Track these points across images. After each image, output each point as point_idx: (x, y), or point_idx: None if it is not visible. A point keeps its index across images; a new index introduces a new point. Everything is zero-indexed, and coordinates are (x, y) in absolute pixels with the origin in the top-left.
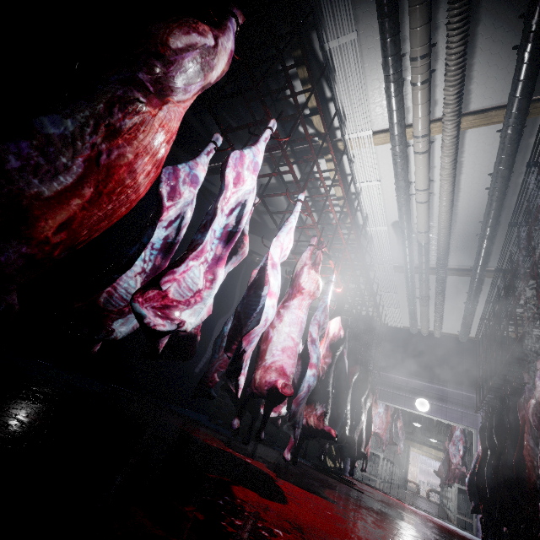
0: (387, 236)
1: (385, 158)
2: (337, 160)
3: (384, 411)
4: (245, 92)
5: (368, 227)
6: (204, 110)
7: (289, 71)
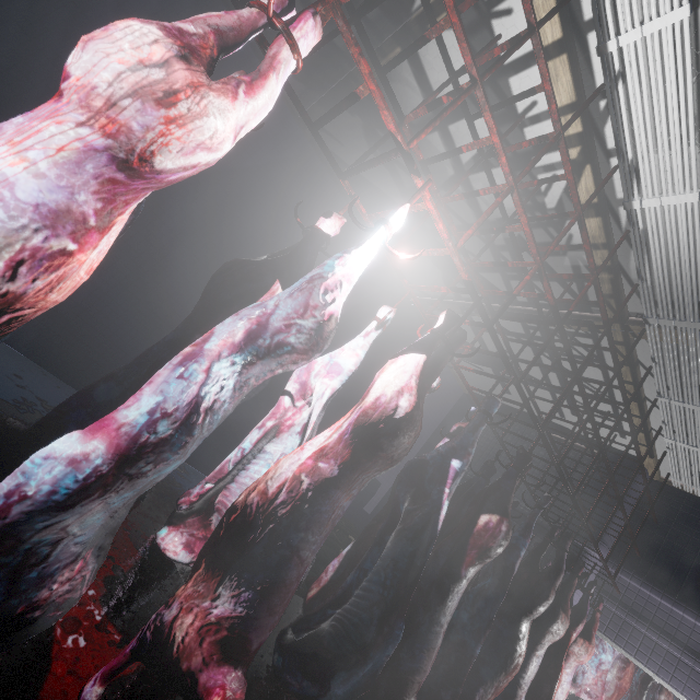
0: (696, 227)
1: None
2: None
3: (617, 662)
4: None
5: (636, 199)
6: None
7: None
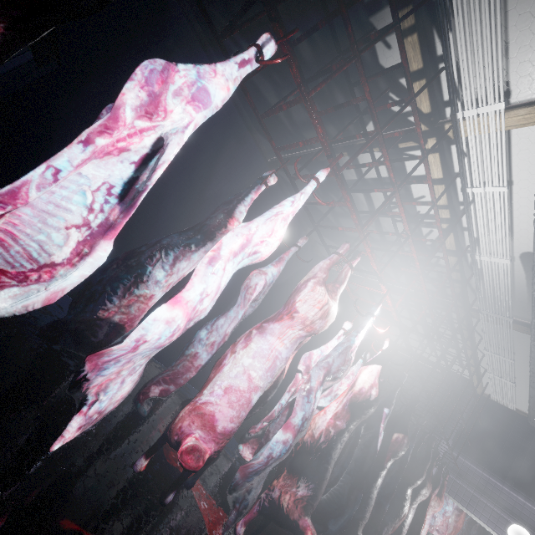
0: (508, 274)
1: (524, 150)
2: (441, 152)
3: (455, 511)
4: (250, 6)
5: (477, 255)
6: (285, 88)
7: (385, 22)
